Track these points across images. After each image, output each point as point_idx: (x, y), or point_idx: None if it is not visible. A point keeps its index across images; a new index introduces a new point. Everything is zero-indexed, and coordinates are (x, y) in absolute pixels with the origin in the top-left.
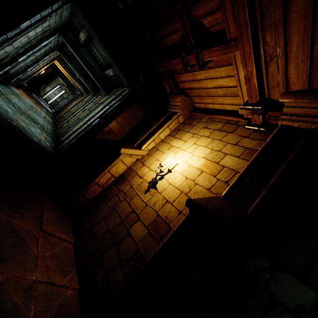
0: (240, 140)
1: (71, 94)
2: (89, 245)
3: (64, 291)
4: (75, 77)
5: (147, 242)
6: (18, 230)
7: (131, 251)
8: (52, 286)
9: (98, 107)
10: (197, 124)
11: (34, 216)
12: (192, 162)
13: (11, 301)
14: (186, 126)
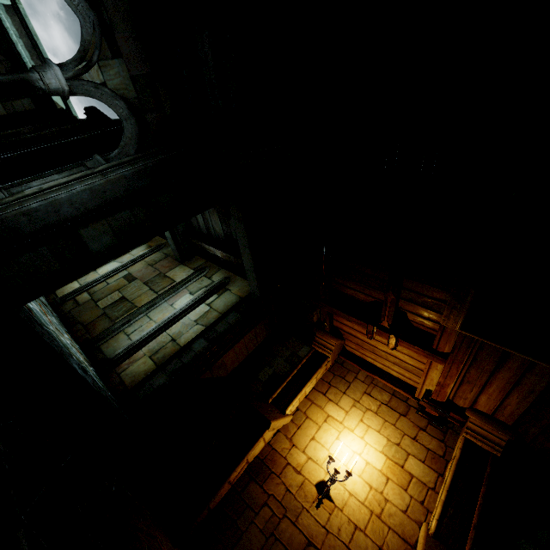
0: (418, 433)
1: None
2: None
3: None
4: None
5: None
6: None
7: None
8: None
9: (176, 293)
10: (354, 382)
11: None
12: (369, 458)
13: None
14: (339, 380)
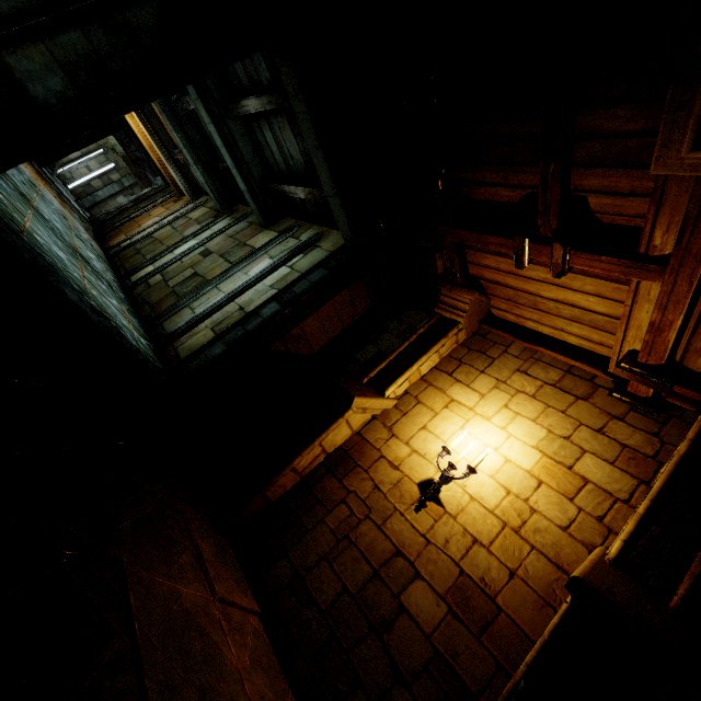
0: (607, 423)
1: (130, 174)
2: (306, 623)
3: None
4: (173, 157)
5: (454, 634)
6: (193, 613)
7: (420, 653)
8: None
9: (253, 260)
10: (501, 357)
11: (190, 560)
12: (511, 454)
13: None
14: (476, 356)
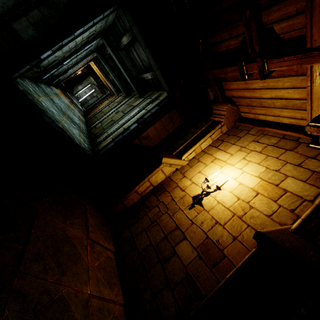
0: (304, 160)
1: (100, 93)
2: (131, 257)
3: (112, 306)
4: (108, 78)
5: (198, 266)
6: (71, 238)
7: (179, 274)
8: (103, 301)
9: (132, 110)
10: (244, 136)
11: (81, 222)
12: (243, 180)
13: (74, 319)
14: (231, 137)
